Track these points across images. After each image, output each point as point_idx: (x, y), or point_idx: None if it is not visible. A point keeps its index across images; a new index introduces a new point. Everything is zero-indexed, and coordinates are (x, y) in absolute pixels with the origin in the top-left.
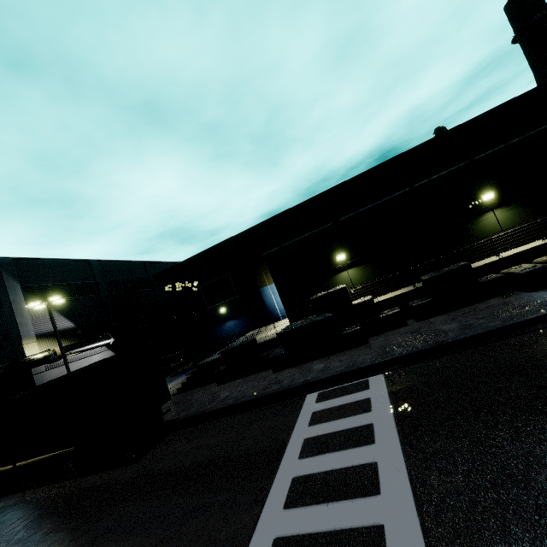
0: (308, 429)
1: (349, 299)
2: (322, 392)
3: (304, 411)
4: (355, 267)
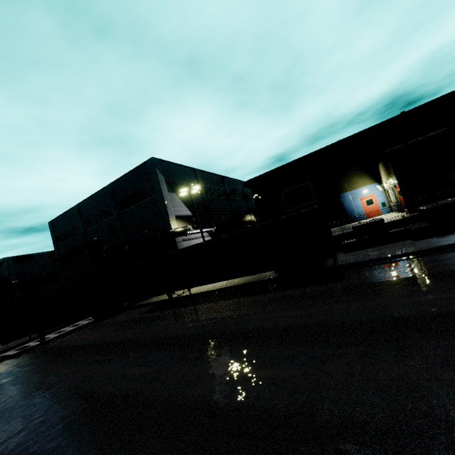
0: None
1: None
2: None
3: None
4: None
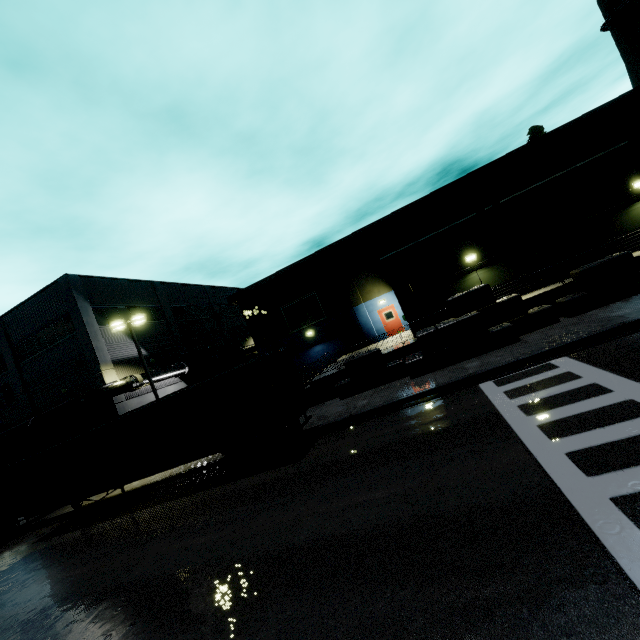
0: (513, 401)
1: (494, 297)
2: (498, 380)
3: (491, 393)
4: (486, 269)
